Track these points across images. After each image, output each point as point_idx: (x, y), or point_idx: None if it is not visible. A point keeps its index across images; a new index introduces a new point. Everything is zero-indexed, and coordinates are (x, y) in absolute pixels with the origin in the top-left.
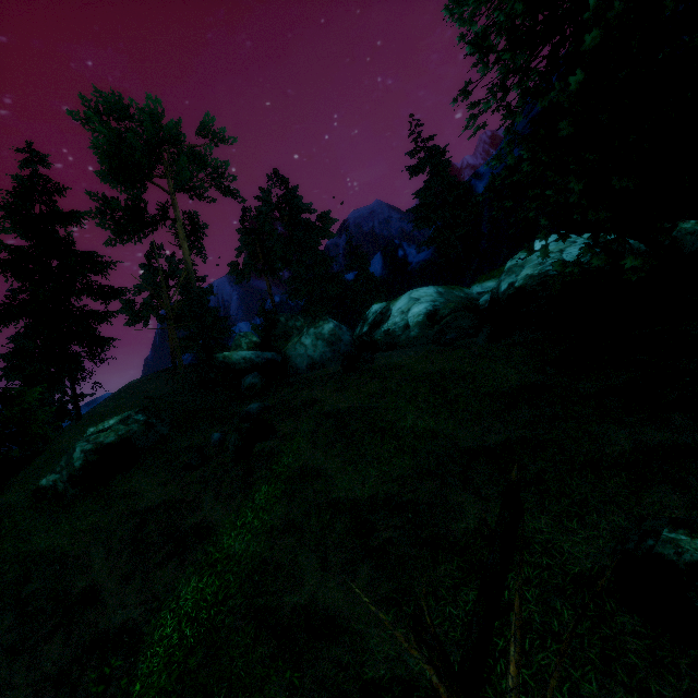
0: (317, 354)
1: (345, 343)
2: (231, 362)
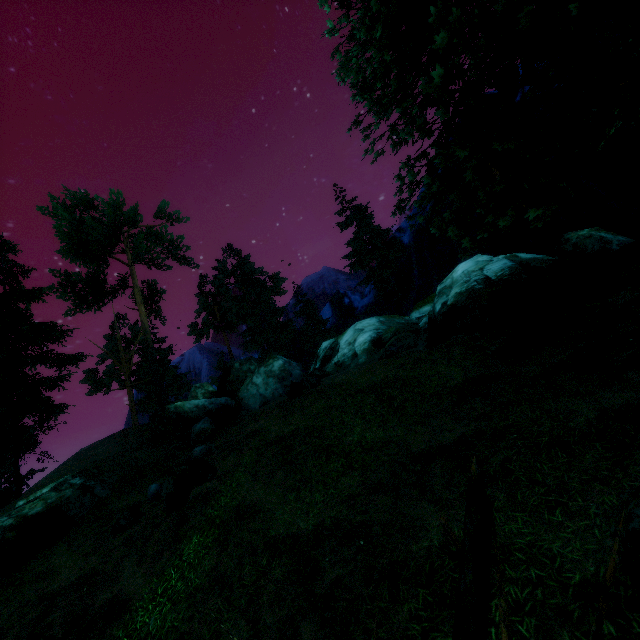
0: (269, 392)
1: (295, 377)
2: (183, 411)
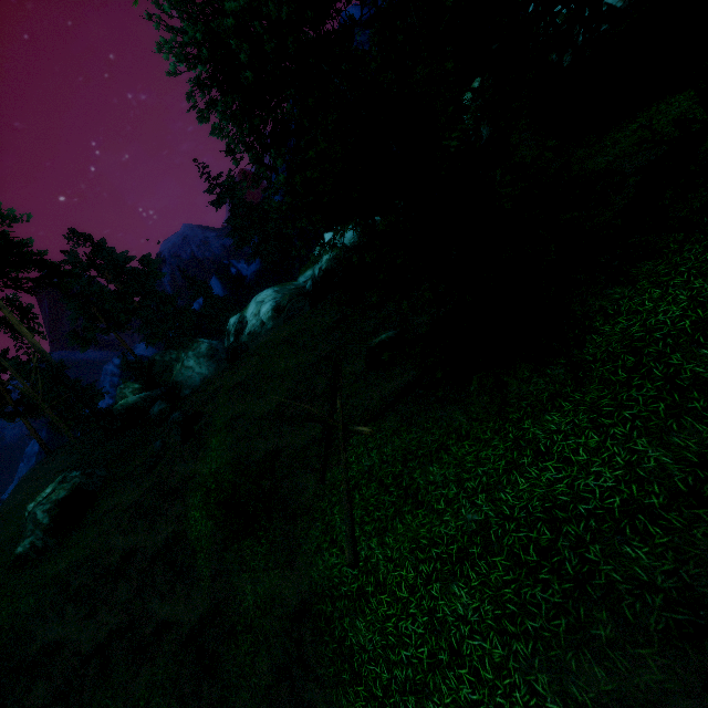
0: (204, 369)
1: (221, 352)
2: (130, 406)
